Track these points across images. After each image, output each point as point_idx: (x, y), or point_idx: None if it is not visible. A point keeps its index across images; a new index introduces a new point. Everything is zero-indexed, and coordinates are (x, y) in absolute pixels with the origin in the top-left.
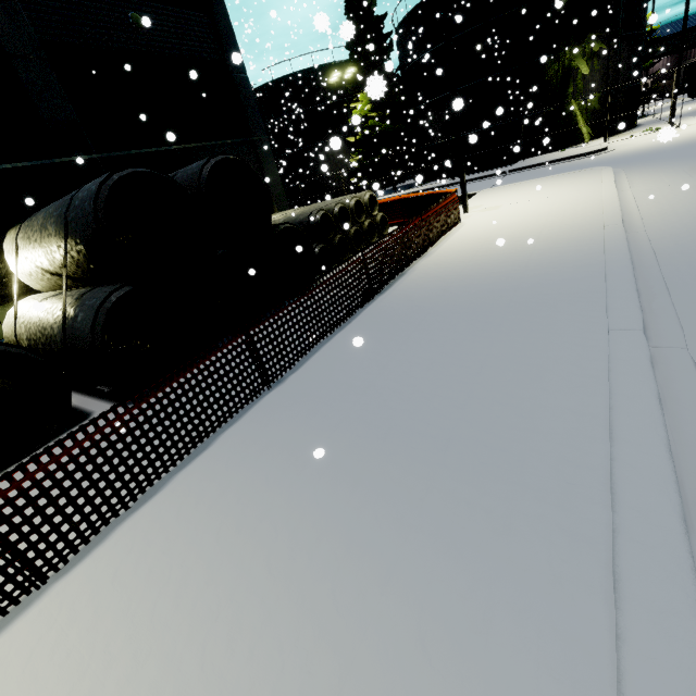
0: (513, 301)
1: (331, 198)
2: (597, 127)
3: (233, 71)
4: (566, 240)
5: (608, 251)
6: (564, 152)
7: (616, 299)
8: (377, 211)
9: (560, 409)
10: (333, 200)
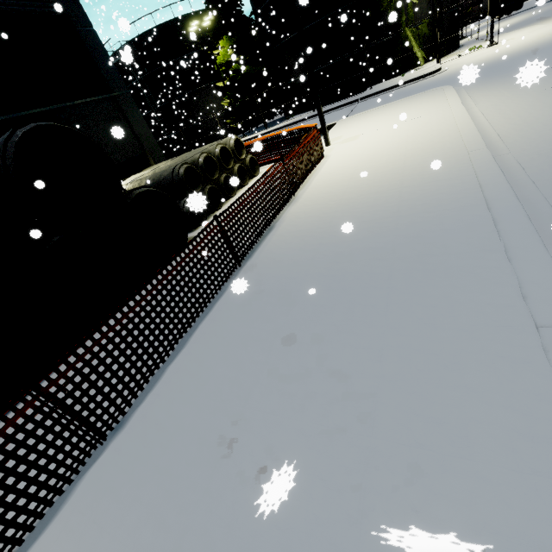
0: (395, 269)
1: (212, 140)
2: (429, 51)
3: (76, 25)
4: (433, 173)
5: (486, 186)
6: (405, 76)
7: (524, 265)
8: (245, 154)
9: (526, 545)
10: (201, 148)
